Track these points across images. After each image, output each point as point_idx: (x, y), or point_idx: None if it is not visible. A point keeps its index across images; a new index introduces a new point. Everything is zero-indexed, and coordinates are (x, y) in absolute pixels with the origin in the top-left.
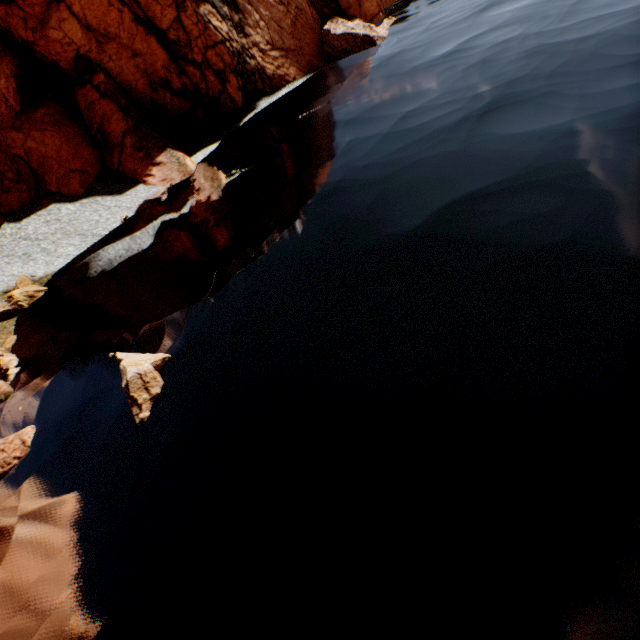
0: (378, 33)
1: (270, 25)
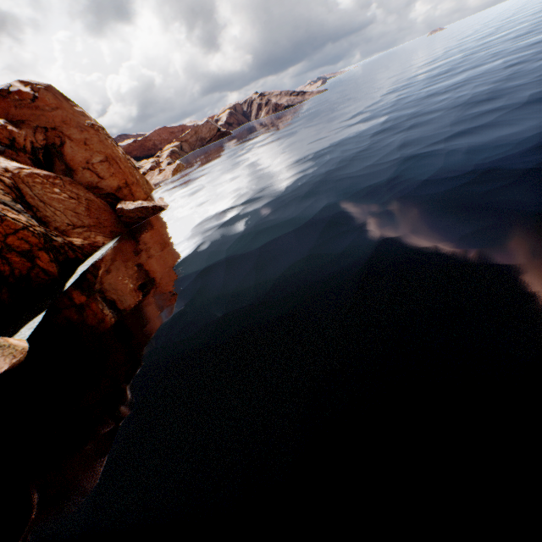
0: (160, 204)
1: (66, 212)
